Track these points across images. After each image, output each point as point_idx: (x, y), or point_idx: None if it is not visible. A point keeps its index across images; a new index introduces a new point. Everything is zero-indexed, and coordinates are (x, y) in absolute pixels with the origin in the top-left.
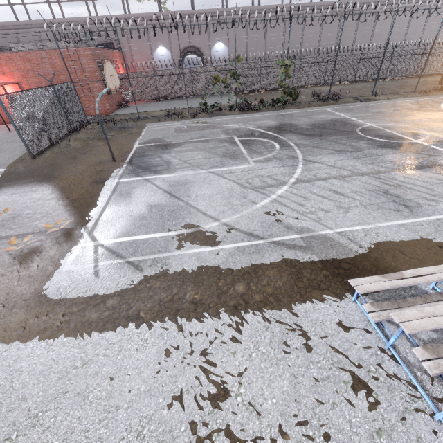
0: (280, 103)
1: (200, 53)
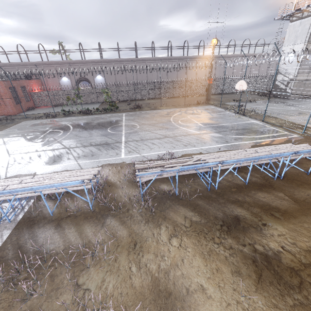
0: (109, 110)
1: (88, 81)
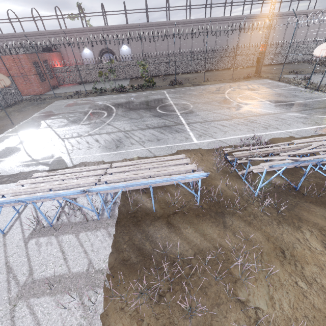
0: (144, 87)
1: (113, 52)
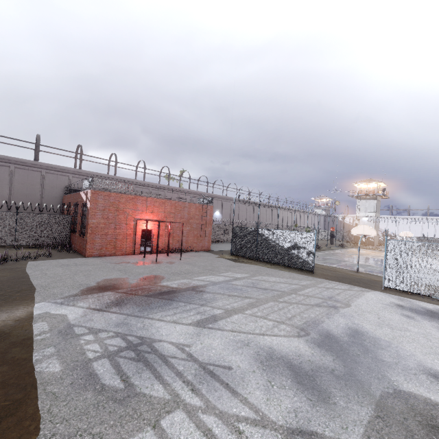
0: None
1: None
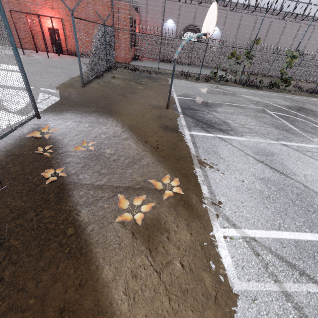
0: (274, 86)
1: (198, 32)
